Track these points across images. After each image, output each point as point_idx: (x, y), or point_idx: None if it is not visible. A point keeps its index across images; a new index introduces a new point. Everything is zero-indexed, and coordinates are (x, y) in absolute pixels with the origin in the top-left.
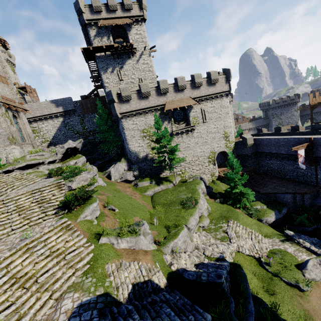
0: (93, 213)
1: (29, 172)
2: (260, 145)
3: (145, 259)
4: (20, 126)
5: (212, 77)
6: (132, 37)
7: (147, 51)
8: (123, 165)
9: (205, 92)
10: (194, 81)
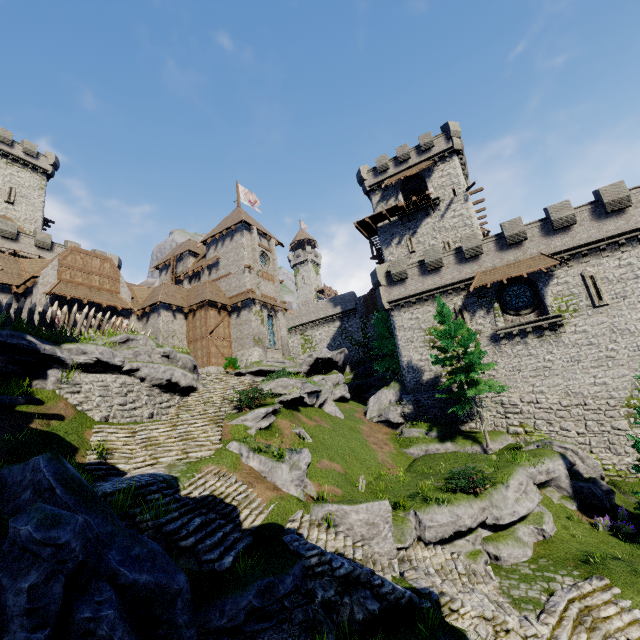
0: (256, 421)
1: (261, 381)
2: None
3: (263, 491)
4: (275, 327)
5: (605, 198)
6: (433, 184)
7: (460, 196)
8: (389, 394)
9: (589, 235)
10: (549, 218)
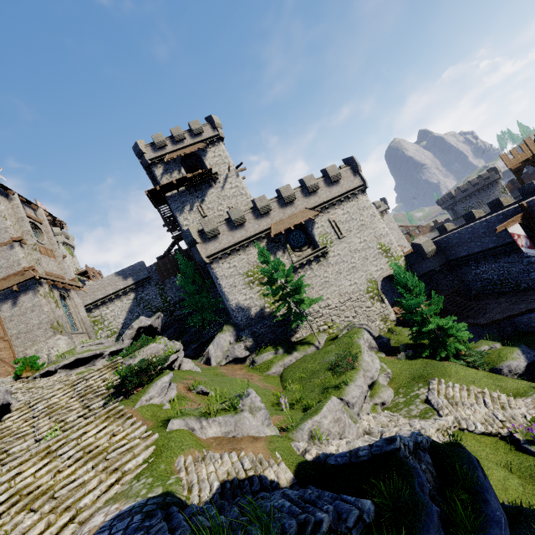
0: (164, 393)
1: (81, 372)
2: (448, 249)
3: (253, 447)
4: (71, 309)
5: (330, 173)
6: (209, 162)
7: (233, 172)
8: (226, 336)
9: (327, 196)
10: (305, 185)
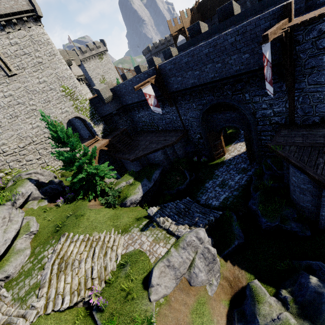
0: None
1: None
2: (121, 96)
3: None
4: None
5: None
6: None
7: None
8: None
9: None
10: None
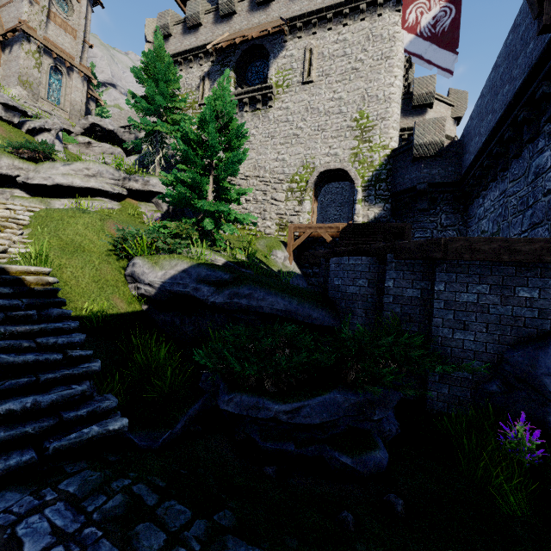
0: None
1: None
2: (466, 148)
3: None
4: (63, 86)
5: None
6: None
7: None
8: (133, 159)
9: (323, 1)
10: None
